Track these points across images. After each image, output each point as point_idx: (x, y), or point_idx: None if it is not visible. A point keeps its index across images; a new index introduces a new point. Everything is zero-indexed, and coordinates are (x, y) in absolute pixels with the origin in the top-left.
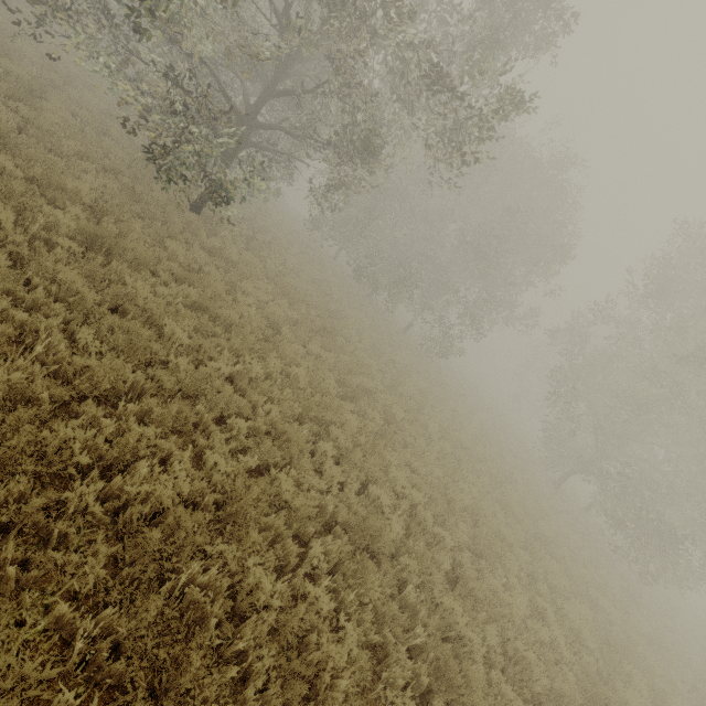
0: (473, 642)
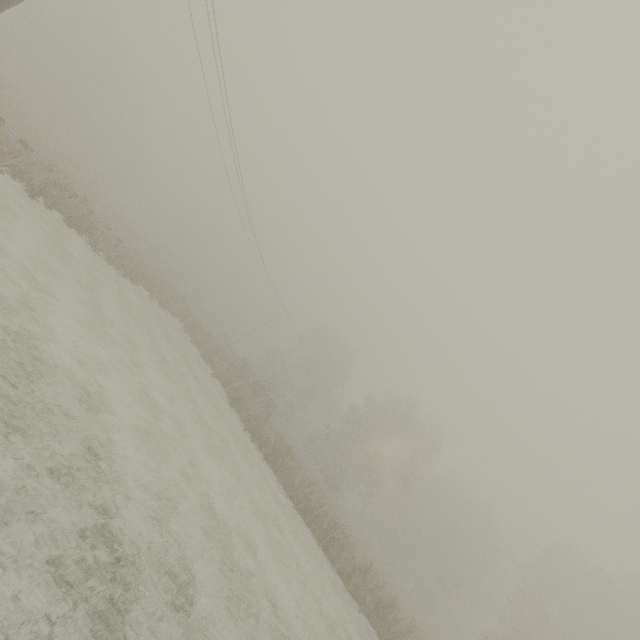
0: None
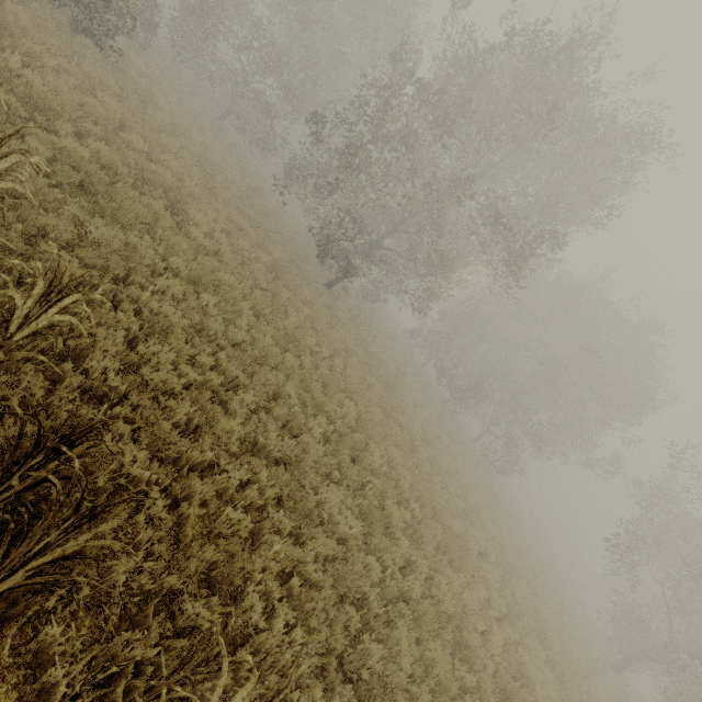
0: (402, 543)
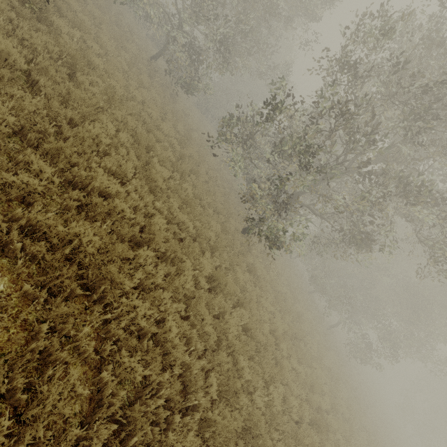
0: None
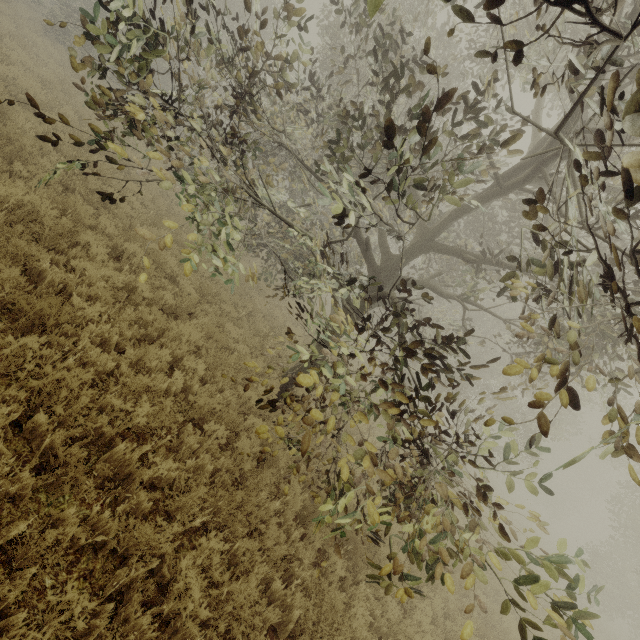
0: None
